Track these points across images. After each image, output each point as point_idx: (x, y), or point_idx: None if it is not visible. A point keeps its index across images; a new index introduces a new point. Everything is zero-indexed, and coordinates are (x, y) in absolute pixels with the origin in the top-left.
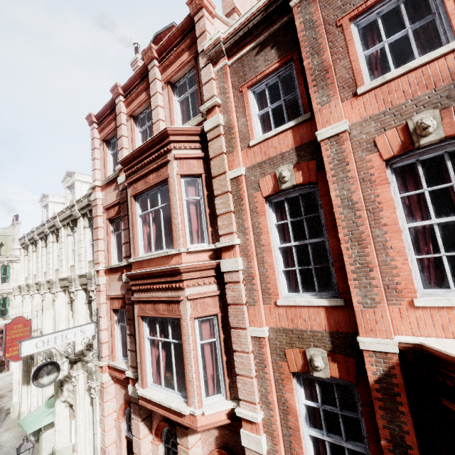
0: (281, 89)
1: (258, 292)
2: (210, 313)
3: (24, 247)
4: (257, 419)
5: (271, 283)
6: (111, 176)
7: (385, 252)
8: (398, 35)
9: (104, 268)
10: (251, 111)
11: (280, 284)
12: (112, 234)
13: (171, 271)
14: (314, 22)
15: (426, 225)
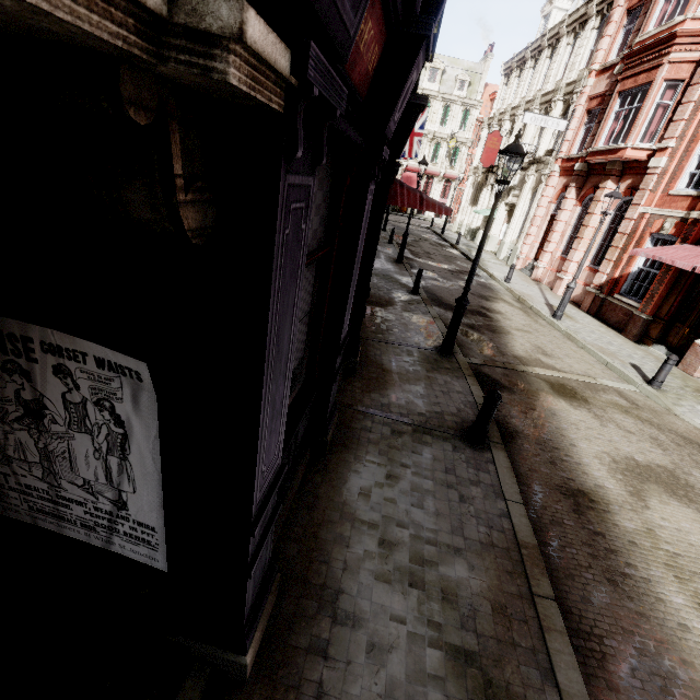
0: None
1: None
2: (679, 78)
3: (506, 75)
4: (668, 143)
5: None
6: None
7: None
8: None
9: (597, 69)
10: None
11: None
12: (622, 30)
13: (668, 38)
14: None
15: None
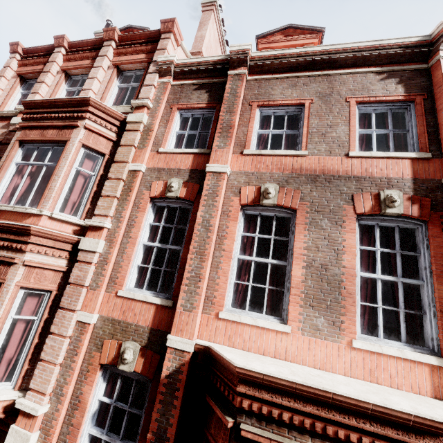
0: (201, 124)
1: (105, 278)
2: (43, 287)
3: None
4: (37, 411)
5: (121, 273)
6: (6, 112)
7: (217, 270)
8: (278, 131)
9: None
10: (172, 127)
11: (130, 276)
12: None
13: (19, 229)
14: (237, 93)
15: (249, 261)
